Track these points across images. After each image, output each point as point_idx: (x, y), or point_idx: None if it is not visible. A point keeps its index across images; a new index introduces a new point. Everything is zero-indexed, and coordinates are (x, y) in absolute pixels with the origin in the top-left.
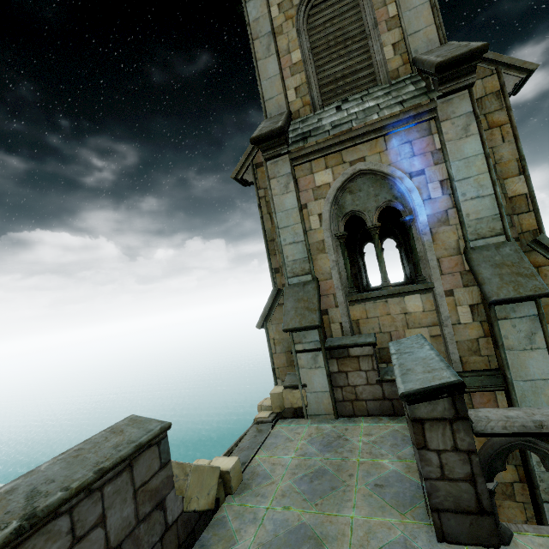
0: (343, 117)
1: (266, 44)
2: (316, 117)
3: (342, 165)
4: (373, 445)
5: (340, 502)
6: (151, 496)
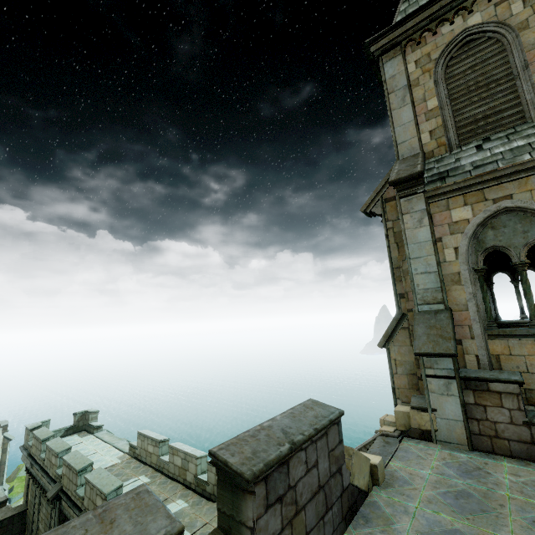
0: (486, 157)
1: (401, 96)
2: (453, 156)
3: (484, 202)
4: (523, 486)
5: (494, 524)
6: (335, 461)
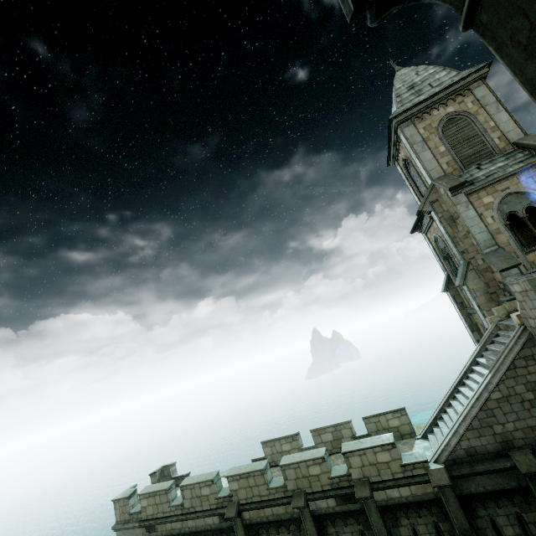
0: (488, 172)
1: (421, 146)
2: (467, 174)
3: (497, 192)
4: None
5: None
6: None
